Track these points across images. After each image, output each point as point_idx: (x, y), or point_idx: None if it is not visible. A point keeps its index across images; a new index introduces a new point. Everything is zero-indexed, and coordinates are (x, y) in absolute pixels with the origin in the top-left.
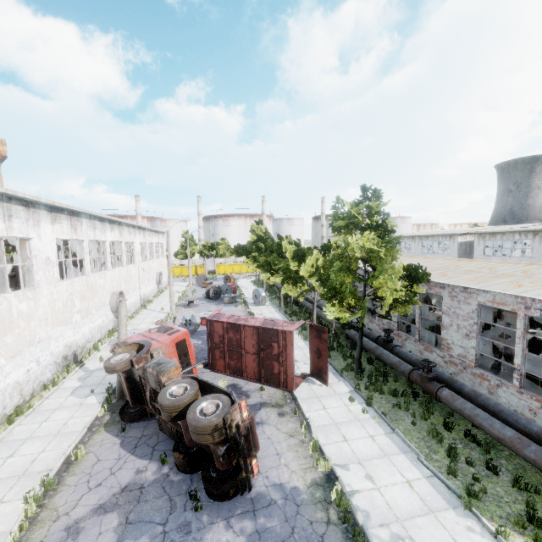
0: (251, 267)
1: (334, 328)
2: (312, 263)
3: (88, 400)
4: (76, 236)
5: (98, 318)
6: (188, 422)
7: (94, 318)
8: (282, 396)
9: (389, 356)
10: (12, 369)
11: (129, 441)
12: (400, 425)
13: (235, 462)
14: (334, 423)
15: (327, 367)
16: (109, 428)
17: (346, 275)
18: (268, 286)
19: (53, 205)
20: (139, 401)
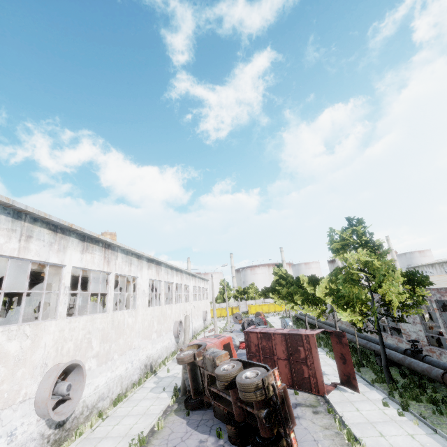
0: (277, 302)
1: (357, 342)
2: (325, 286)
3: (162, 394)
4: (158, 278)
5: (166, 339)
6: (237, 382)
7: (163, 339)
8: (315, 399)
9: (419, 363)
10: (119, 364)
11: (192, 422)
12: (444, 428)
13: (276, 432)
14: (369, 421)
15: (353, 371)
16: (178, 412)
17: (353, 286)
18: (295, 319)
19: (150, 258)
20: (198, 393)
